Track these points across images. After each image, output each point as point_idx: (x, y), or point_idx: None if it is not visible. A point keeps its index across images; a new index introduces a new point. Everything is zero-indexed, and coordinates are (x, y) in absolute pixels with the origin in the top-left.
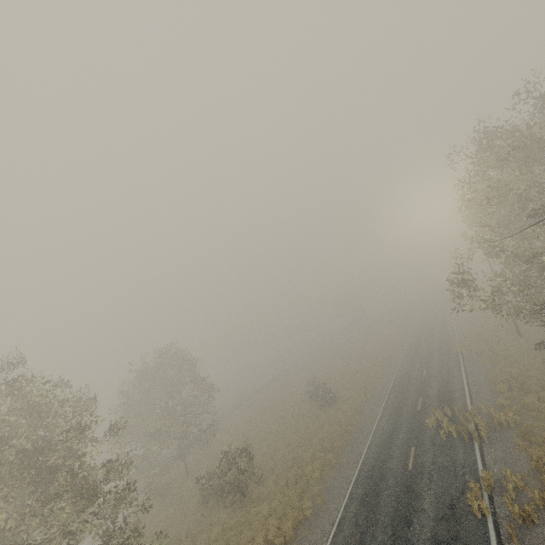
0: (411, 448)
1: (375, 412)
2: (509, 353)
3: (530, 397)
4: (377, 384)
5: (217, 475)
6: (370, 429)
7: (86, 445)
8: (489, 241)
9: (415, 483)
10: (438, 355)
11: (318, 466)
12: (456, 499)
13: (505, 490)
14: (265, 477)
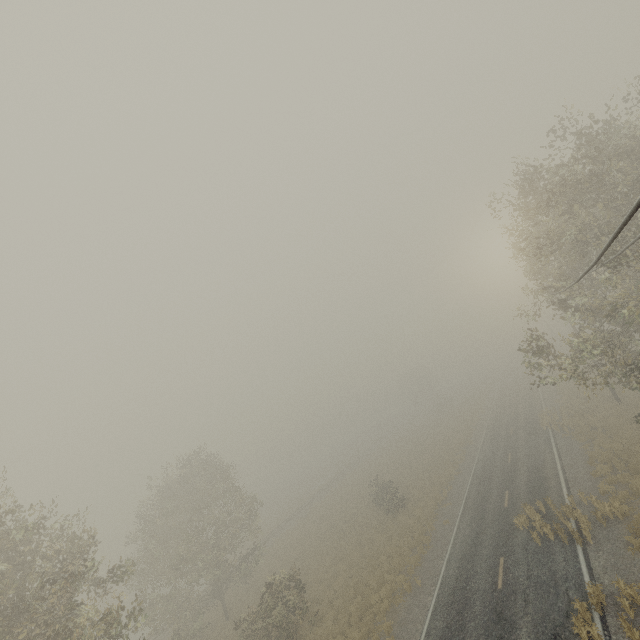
0: (500, 559)
1: (453, 514)
2: (608, 425)
3: (638, 479)
4: (454, 477)
5: (261, 616)
6: (449, 538)
7: (88, 591)
8: (555, 293)
9: (507, 607)
10: (525, 434)
11: (387, 593)
12: (560, 626)
13: (621, 609)
14: (322, 613)
